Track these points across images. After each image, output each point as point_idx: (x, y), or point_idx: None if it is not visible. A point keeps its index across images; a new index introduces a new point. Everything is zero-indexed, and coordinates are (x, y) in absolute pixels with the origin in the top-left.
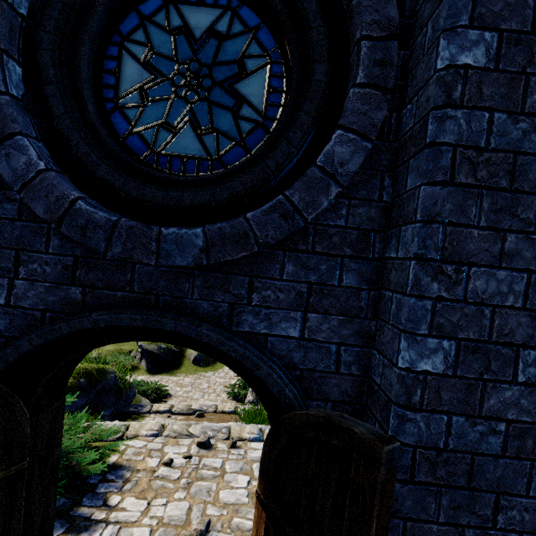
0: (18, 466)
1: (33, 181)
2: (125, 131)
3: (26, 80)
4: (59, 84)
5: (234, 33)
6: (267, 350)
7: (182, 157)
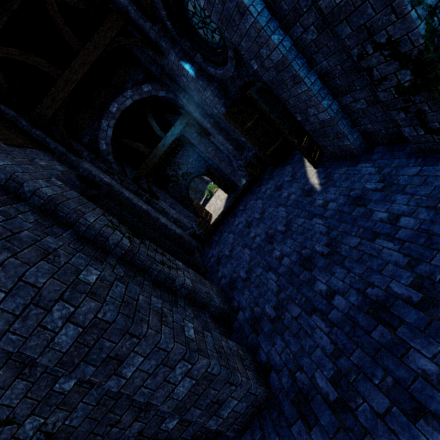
0: (257, 116)
1: (215, 73)
2: (212, 45)
3: (200, 54)
4: (201, 52)
5: (194, 3)
6: (257, 74)
7: (219, 41)
